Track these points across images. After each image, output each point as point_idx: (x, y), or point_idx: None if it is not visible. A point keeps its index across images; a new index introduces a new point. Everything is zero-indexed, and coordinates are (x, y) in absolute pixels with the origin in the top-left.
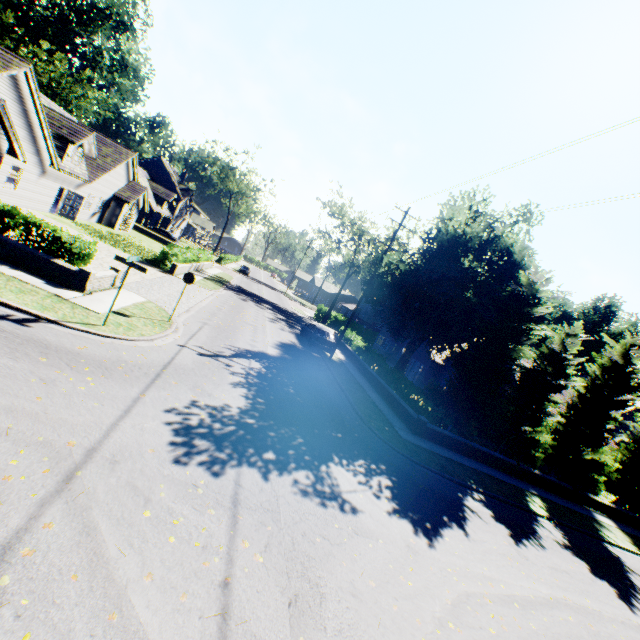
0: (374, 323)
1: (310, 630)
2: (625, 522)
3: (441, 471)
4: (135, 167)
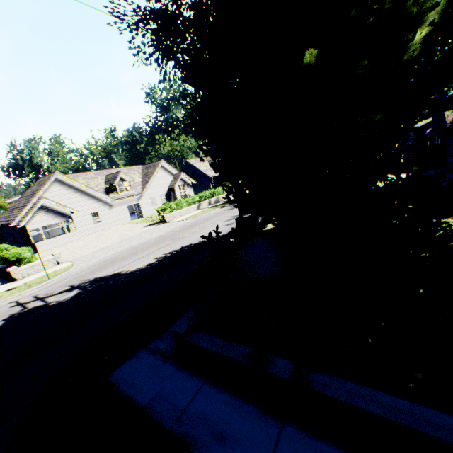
0: None
1: None
2: None
3: None
4: (168, 167)
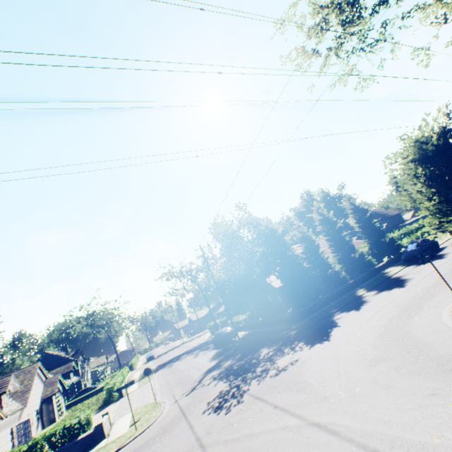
0: (240, 302)
1: (307, 388)
2: (396, 261)
3: (318, 320)
4: (43, 370)
